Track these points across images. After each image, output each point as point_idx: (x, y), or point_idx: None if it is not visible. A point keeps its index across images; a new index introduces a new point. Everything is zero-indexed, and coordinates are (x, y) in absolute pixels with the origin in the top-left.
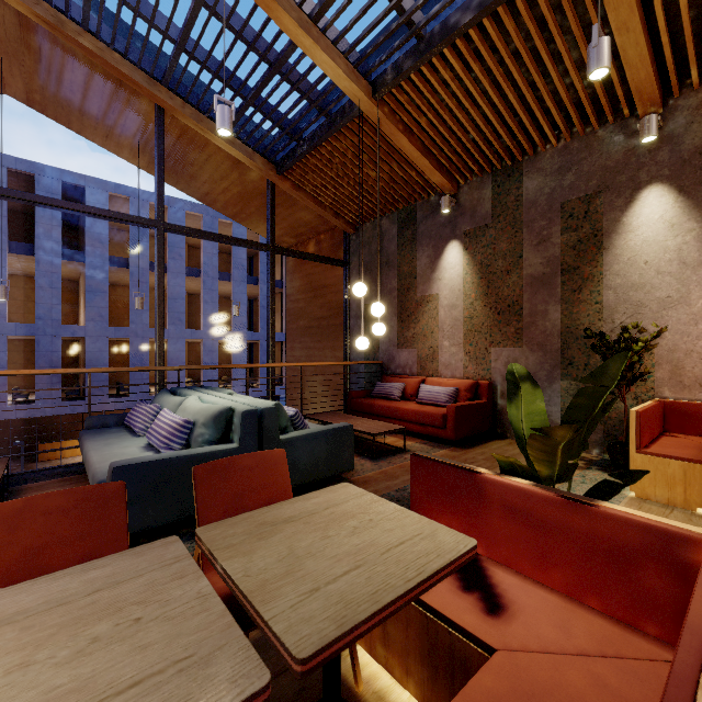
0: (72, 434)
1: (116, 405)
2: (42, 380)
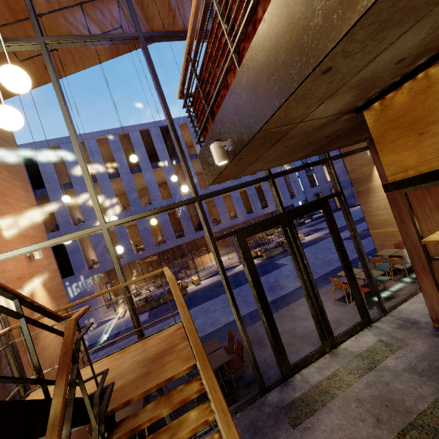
0: (198, 256)
1: (218, 228)
2: (184, 223)
